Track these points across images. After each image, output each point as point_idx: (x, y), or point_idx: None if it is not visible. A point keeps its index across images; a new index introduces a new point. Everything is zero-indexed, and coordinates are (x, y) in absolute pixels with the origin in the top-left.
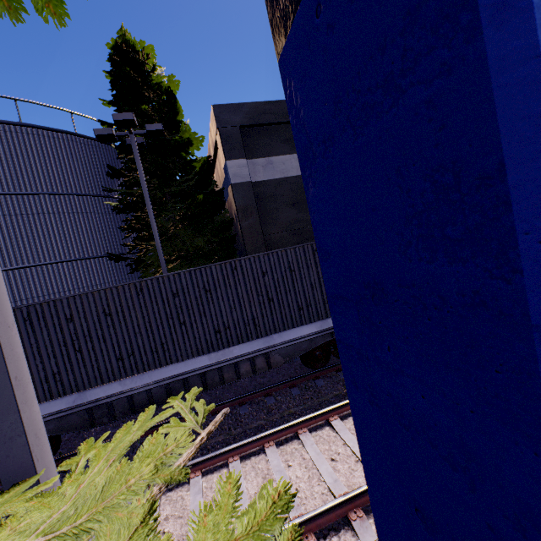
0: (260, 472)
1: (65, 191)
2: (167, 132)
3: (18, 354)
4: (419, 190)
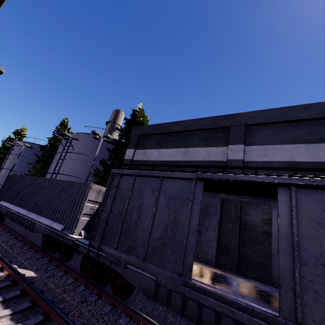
0: None
1: (100, 156)
2: None
3: None
4: None
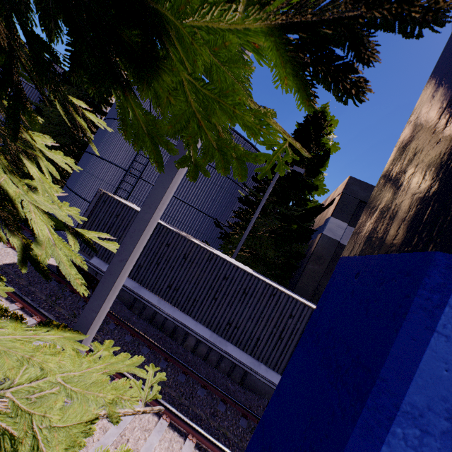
0: (171, 450)
1: None
2: (307, 173)
3: (125, 276)
4: (306, 447)
